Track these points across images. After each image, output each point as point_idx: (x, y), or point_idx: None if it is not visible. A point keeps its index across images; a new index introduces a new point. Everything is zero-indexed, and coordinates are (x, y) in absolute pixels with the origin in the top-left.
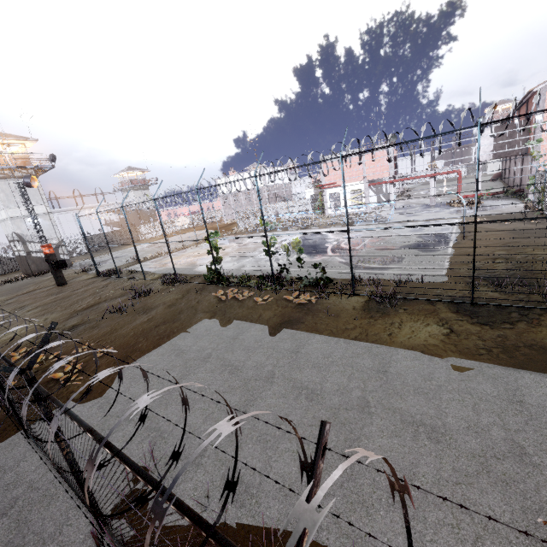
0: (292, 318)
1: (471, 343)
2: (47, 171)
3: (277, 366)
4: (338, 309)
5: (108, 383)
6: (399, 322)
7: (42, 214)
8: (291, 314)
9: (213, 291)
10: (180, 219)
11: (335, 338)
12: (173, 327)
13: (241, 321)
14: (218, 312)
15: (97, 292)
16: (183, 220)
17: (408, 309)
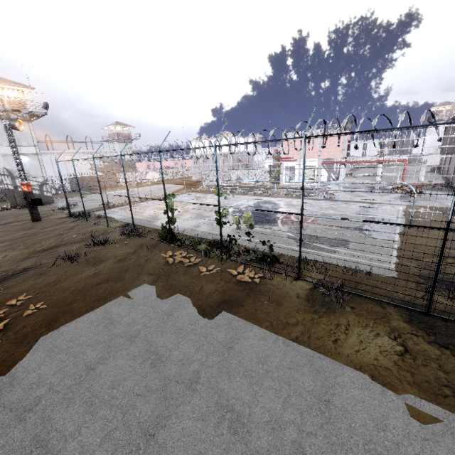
0: (233, 298)
1: (431, 373)
2: (41, 117)
3: (205, 365)
4: (281, 295)
5: (23, 352)
6: (345, 325)
7: (31, 155)
8: (232, 292)
9: (163, 250)
10: (151, 173)
11: (274, 335)
12: (113, 288)
13: (181, 292)
14: (162, 276)
15: (62, 234)
16: (153, 174)
17: (356, 308)
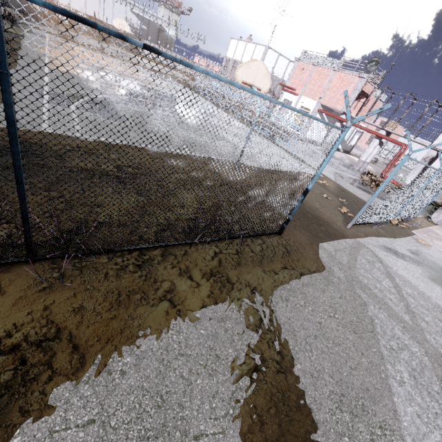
0: None
1: None
2: None
3: None
4: None
5: None
6: None
7: None
8: None
9: None
10: (120, 21)
11: None
12: None
13: None
14: None
15: None
16: (123, 24)
17: None
